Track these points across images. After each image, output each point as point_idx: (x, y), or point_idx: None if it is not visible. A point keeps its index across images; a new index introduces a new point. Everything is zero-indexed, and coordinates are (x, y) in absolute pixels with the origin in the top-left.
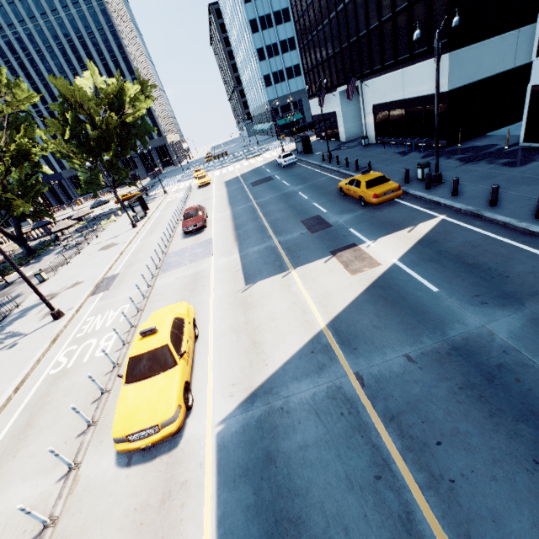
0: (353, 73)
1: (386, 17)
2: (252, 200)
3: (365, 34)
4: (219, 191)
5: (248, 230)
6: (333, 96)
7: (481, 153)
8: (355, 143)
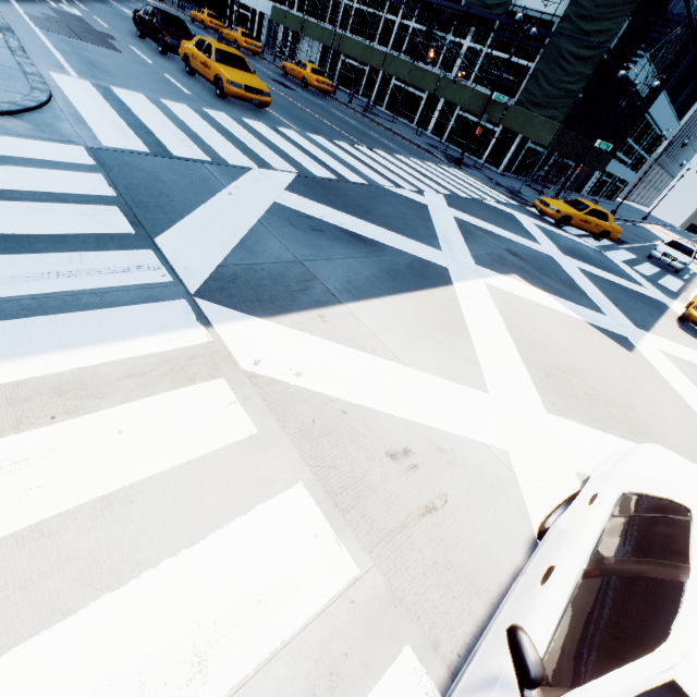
0: None
1: None
2: None
3: None
4: None
5: None
6: None
7: None
8: None
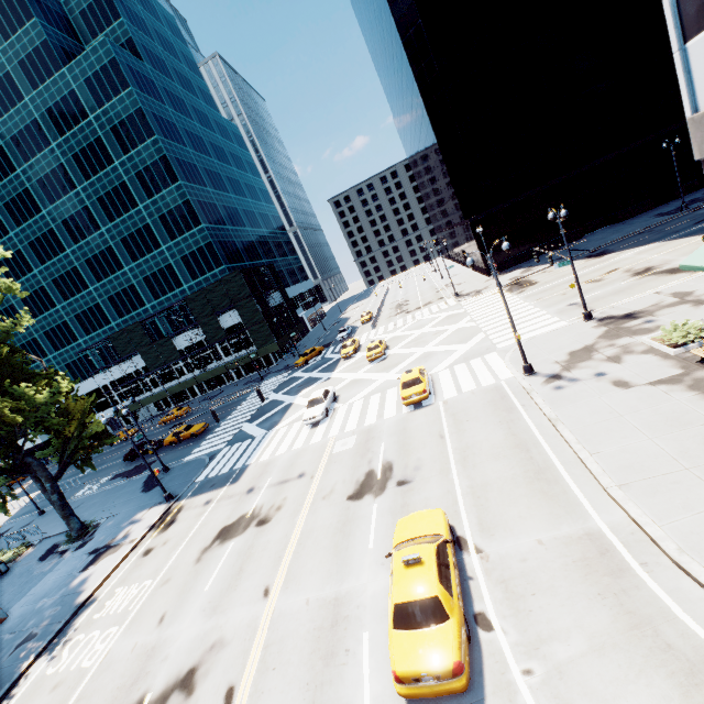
0: None
1: None
2: None
3: None
4: None
5: None
6: None
7: None
8: None
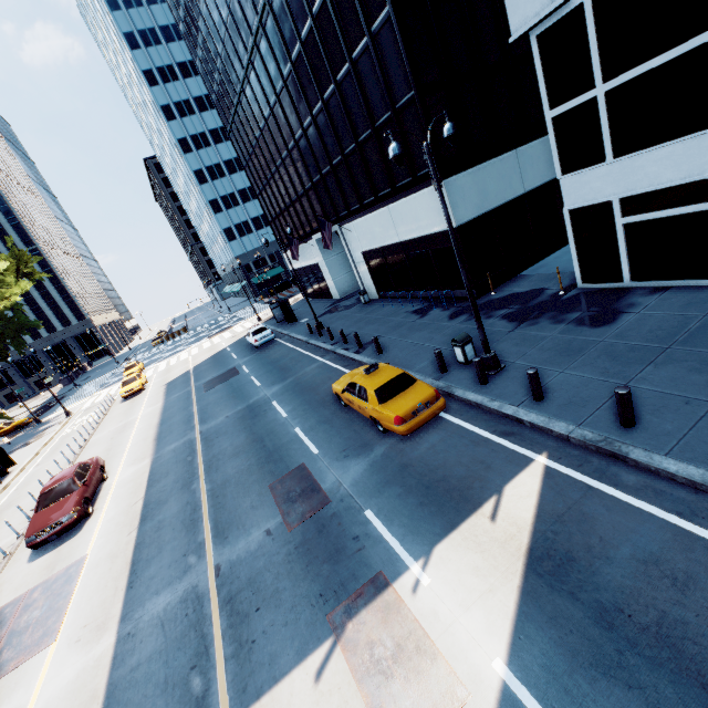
0: (327, 217)
1: (349, 148)
2: (195, 427)
3: (329, 171)
4: (151, 406)
5: (164, 522)
6: (309, 245)
7: (532, 305)
8: (353, 300)
